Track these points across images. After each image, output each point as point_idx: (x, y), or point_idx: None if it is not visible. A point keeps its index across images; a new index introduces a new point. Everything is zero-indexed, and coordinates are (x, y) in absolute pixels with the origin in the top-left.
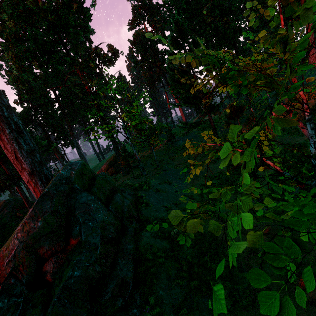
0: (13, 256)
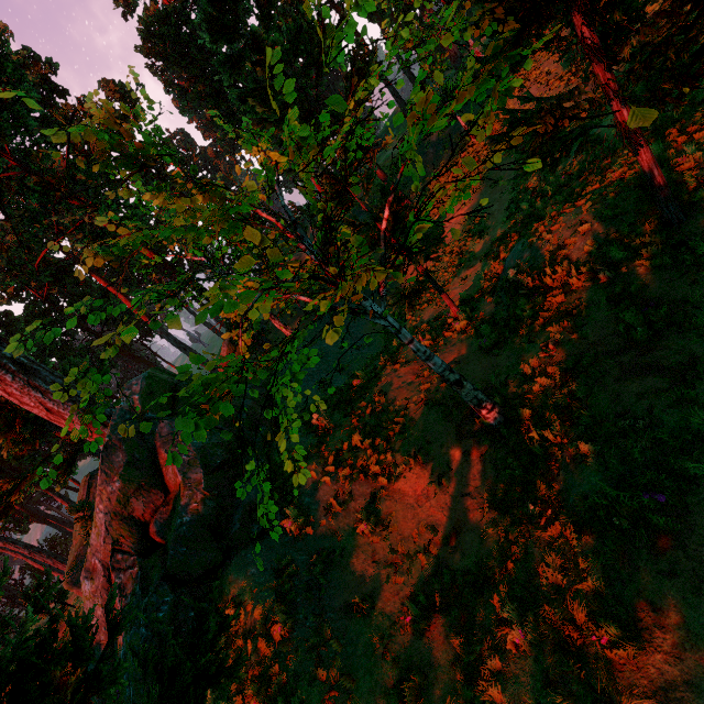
0: (105, 531)
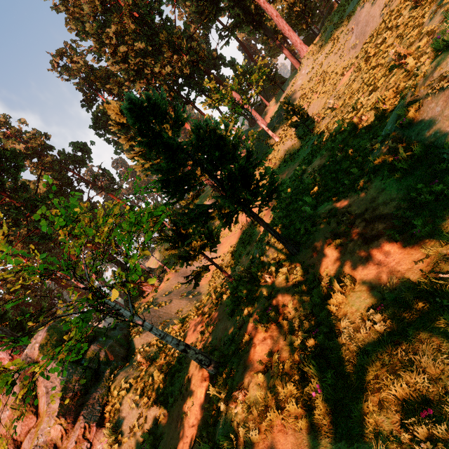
0: None
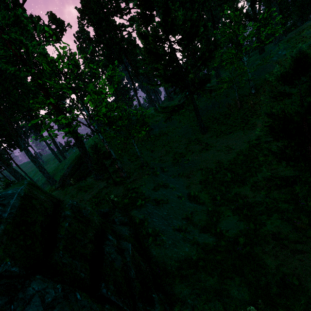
0: None
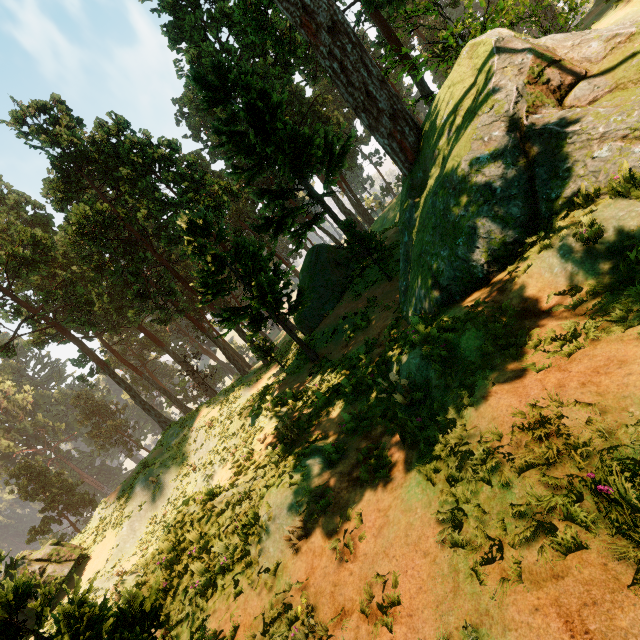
0: (517, 97)
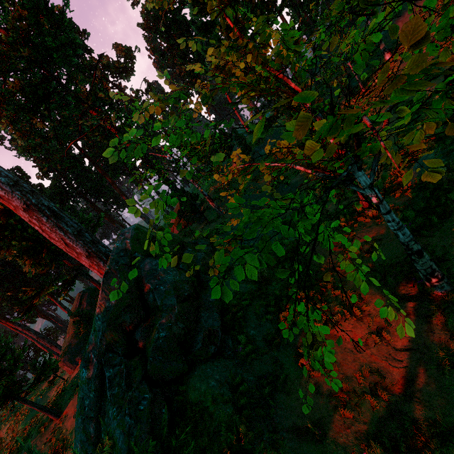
0: (101, 335)
